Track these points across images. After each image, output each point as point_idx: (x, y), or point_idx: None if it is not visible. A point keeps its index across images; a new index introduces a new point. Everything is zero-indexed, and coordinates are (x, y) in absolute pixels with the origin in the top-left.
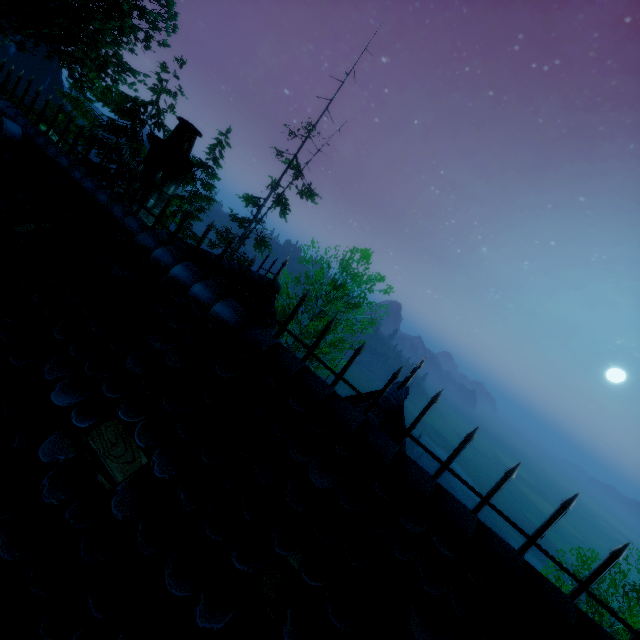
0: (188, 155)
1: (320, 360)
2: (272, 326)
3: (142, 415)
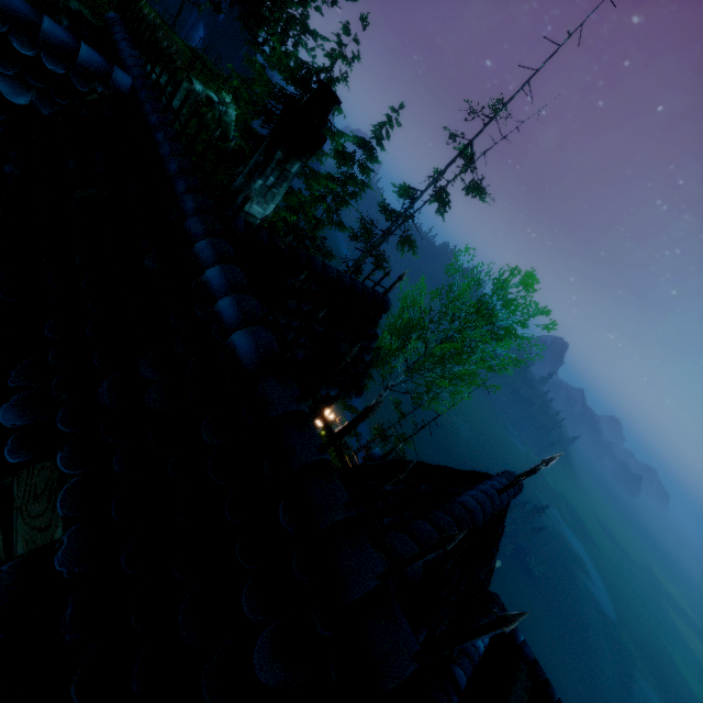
0: (321, 127)
1: (341, 460)
2: (368, 351)
3: (82, 467)
